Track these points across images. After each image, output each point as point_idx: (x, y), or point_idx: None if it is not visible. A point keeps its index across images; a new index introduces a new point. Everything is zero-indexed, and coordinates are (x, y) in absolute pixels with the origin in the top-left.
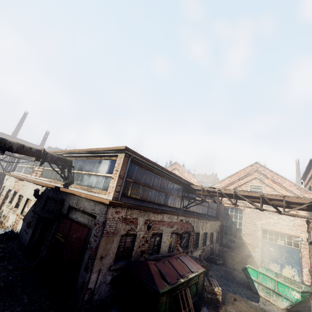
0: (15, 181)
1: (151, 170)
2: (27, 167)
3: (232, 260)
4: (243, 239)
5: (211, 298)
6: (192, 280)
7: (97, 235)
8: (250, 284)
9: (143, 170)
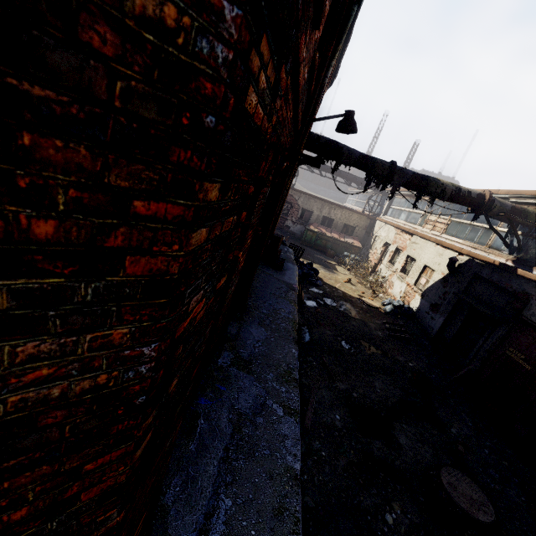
0: (396, 233)
1: None
2: (410, 213)
3: None
4: None
5: None
6: None
7: None
8: None
9: None
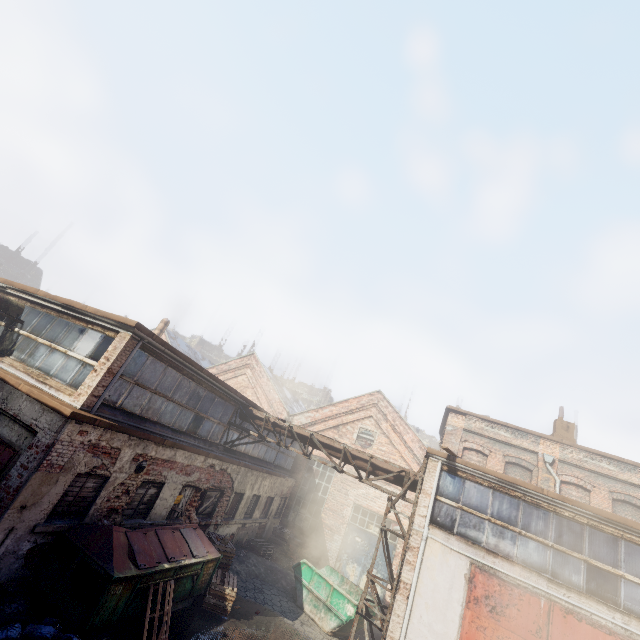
0: None
1: (178, 369)
2: None
3: (292, 552)
4: (322, 517)
5: (216, 604)
6: (189, 569)
7: (28, 466)
8: (297, 591)
9: (162, 367)
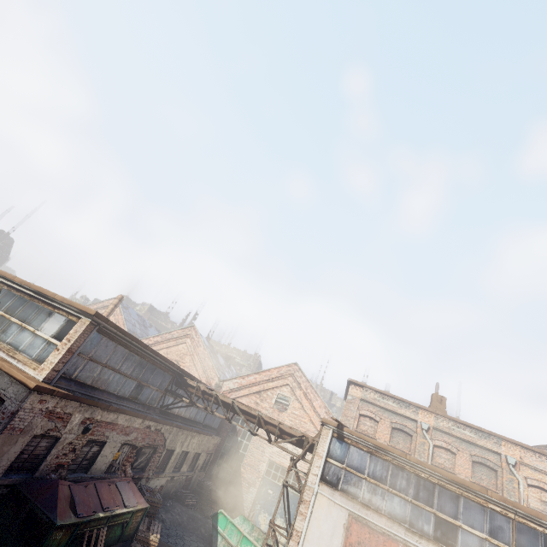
0: None
1: (126, 347)
2: None
3: (214, 502)
4: (241, 471)
5: None
6: (120, 517)
7: None
8: (213, 538)
9: (113, 345)
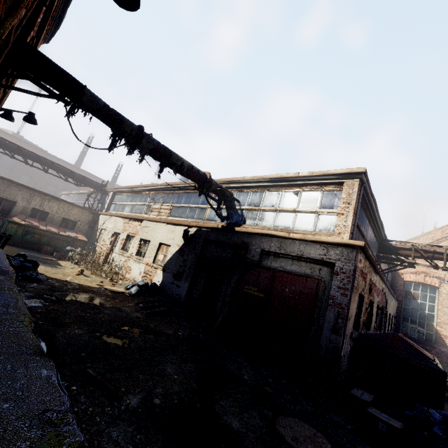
0: (124, 222)
1: (366, 211)
2: (134, 205)
3: None
4: (438, 330)
5: None
6: None
7: (346, 287)
8: None
9: (361, 209)
